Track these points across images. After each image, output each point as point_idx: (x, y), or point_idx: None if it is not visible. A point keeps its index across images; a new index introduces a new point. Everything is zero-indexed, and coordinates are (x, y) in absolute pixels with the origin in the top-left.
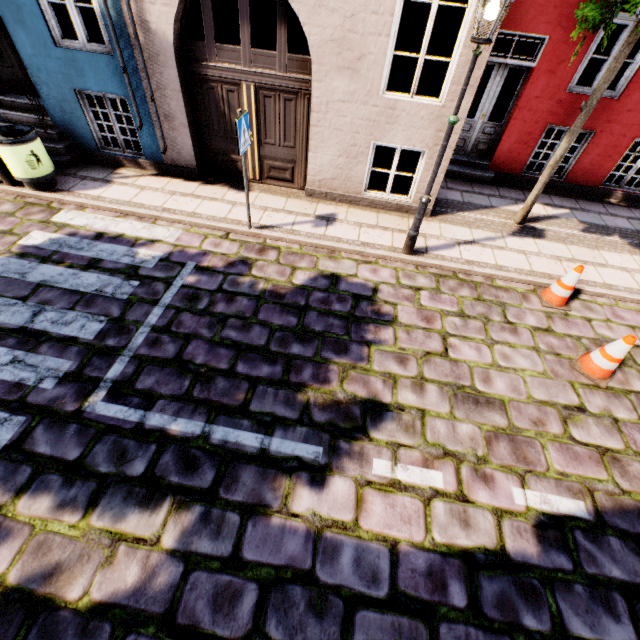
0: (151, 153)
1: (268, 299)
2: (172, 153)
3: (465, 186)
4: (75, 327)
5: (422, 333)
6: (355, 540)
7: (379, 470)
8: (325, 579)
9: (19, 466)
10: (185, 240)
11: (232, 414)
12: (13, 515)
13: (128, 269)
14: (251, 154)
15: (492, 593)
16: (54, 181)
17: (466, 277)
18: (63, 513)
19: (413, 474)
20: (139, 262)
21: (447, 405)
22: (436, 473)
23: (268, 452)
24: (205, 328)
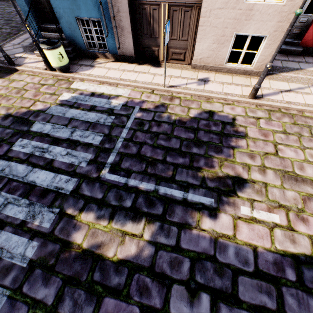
0: (112, 49)
1: (177, 124)
2: (122, 49)
3: (283, 57)
4: (90, 138)
5: (262, 142)
6: (234, 244)
7: (244, 212)
8: (221, 260)
9: (78, 200)
10: (133, 95)
11: (167, 181)
12: (80, 220)
13: (108, 110)
14: (163, 46)
15: (310, 276)
16: (69, 67)
17: (286, 111)
18: (100, 221)
19: (262, 215)
20: (113, 107)
21: (279, 181)
22: (275, 215)
23: (187, 200)
24: (149, 139)
